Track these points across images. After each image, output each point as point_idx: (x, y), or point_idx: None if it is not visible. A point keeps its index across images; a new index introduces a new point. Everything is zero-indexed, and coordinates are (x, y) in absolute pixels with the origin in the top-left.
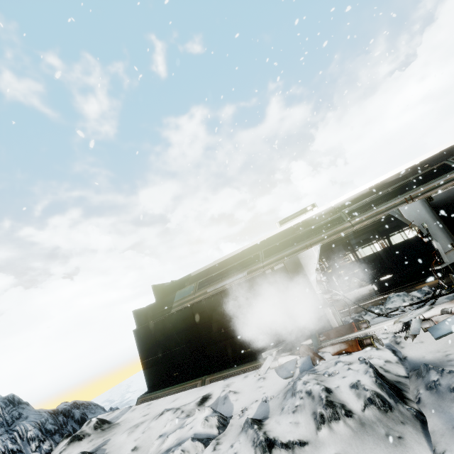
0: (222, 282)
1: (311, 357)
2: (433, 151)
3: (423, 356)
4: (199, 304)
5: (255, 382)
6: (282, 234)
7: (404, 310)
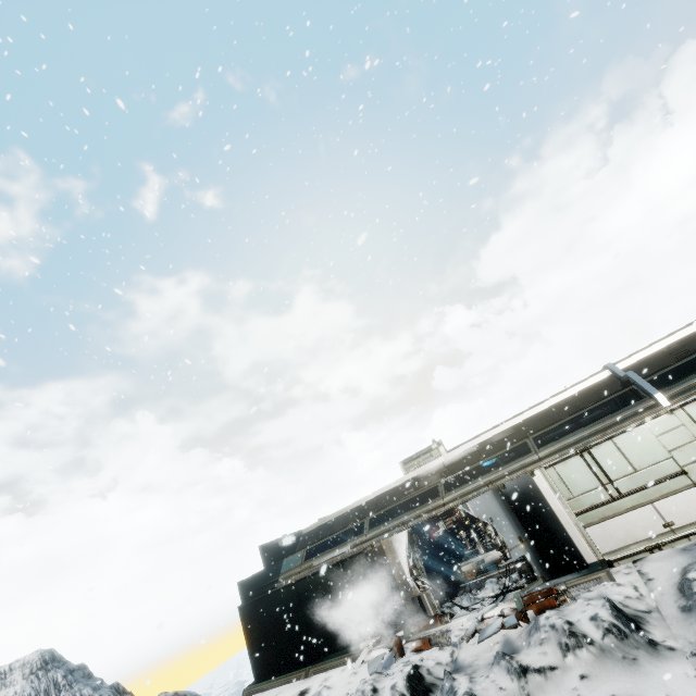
0: (327, 555)
1: (395, 652)
2: (537, 407)
3: (465, 659)
4: (304, 581)
5: (348, 677)
6: (394, 492)
7: (483, 604)
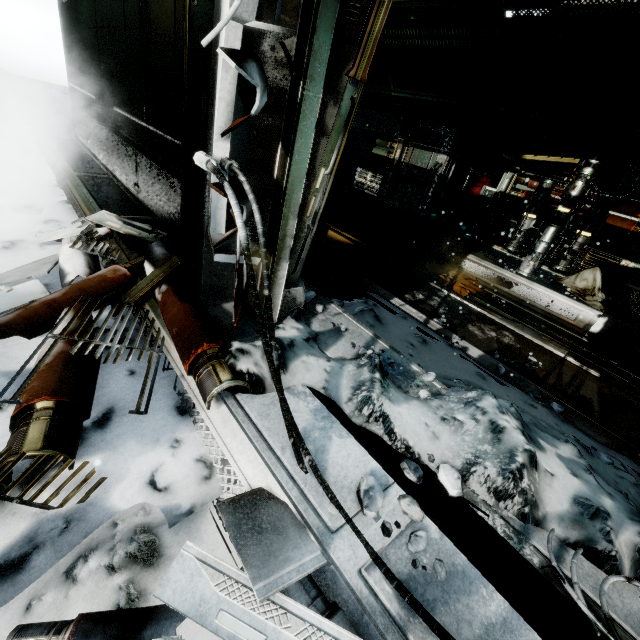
0: None
1: (34, 301)
2: None
3: None
4: None
5: (1, 240)
6: None
7: (364, 507)
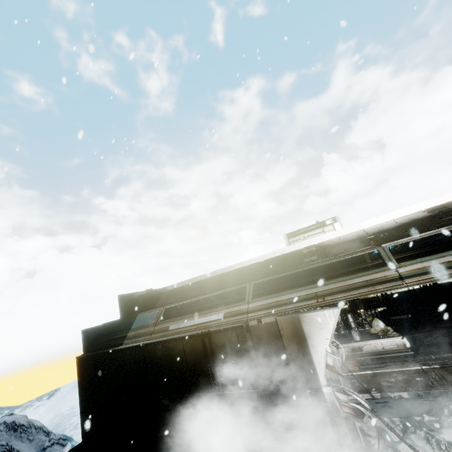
0: (190, 320)
1: None
2: None
3: None
4: (154, 347)
5: None
6: (286, 259)
7: None
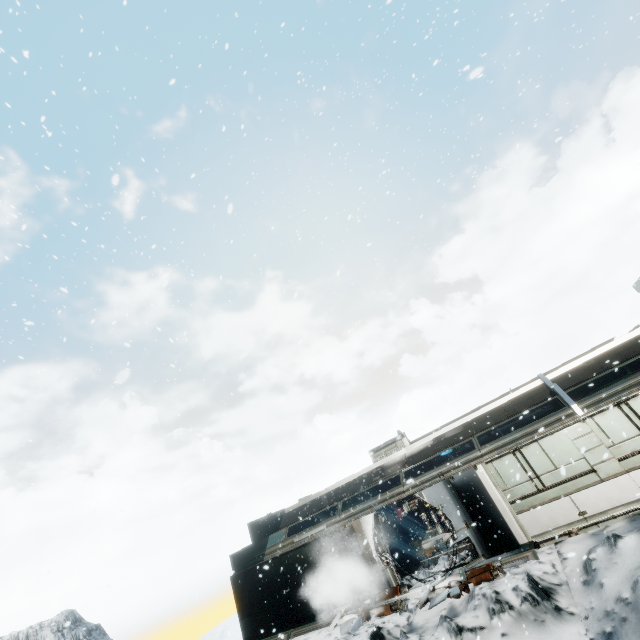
0: (307, 532)
1: (362, 617)
2: (483, 409)
3: (418, 622)
4: (287, 555)
5: (324, 638)
6: (363, 478)
7: (435, 577)
